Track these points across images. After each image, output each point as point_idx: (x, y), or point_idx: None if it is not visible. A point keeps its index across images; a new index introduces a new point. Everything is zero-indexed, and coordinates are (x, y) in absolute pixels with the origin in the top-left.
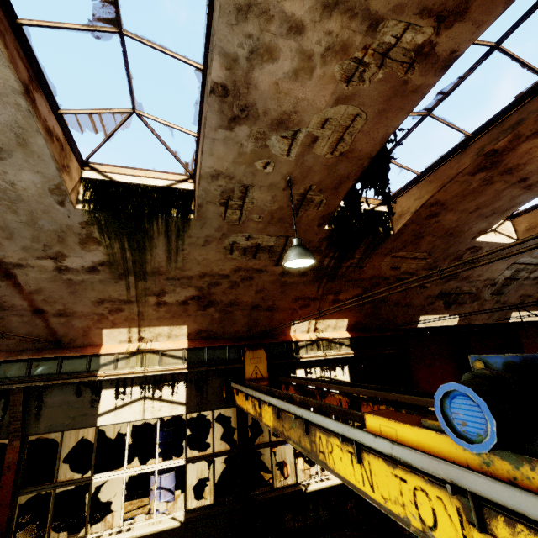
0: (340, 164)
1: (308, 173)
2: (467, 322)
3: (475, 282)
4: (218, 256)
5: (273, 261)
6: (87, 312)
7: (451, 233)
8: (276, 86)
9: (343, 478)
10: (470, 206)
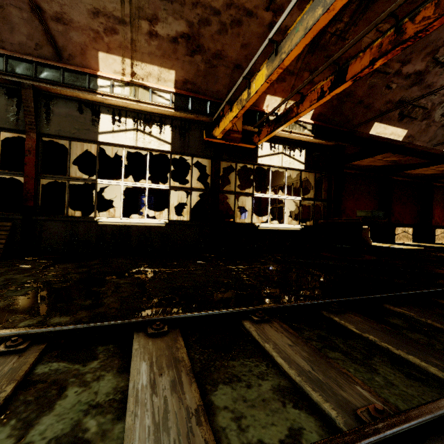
0: None
1: None
2: (410, 141)
3: (434, 94)
4: None
5: (265, 2)
6: (84, 24)
7: None
8: None
9: None
10: None
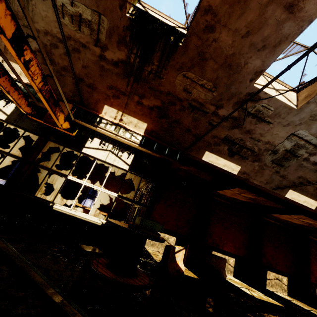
0: None
1: None
2: (246, 177)
3: (257, 140)
4: (55, 17)
5: (93, 40)
6: None
7: (230, 64)
8: None
9: None
10: (240, 26)
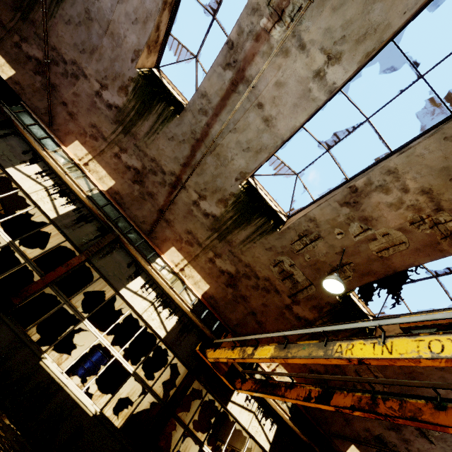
0: (376, 262)
1: (356, 254)
2: None
3: None
4: (266, 262)
5: (290, 292)
6: (178, 231)
7: (414, 377)
8: (378, 204)
9: (360, 357)
10: None
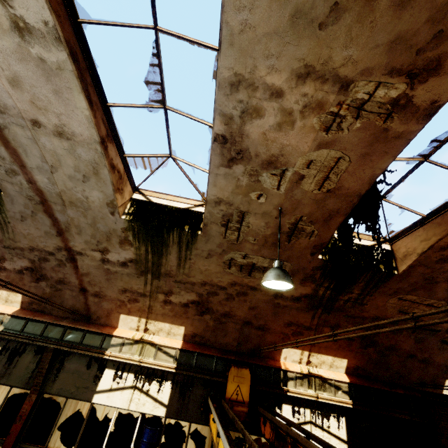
0: (328, 199)
1: (297, 205)
2: None
3: None
4: (218, 269)
5: None
6: (114, 297)
7: None
8: (264, 135)
9: None
10: None
